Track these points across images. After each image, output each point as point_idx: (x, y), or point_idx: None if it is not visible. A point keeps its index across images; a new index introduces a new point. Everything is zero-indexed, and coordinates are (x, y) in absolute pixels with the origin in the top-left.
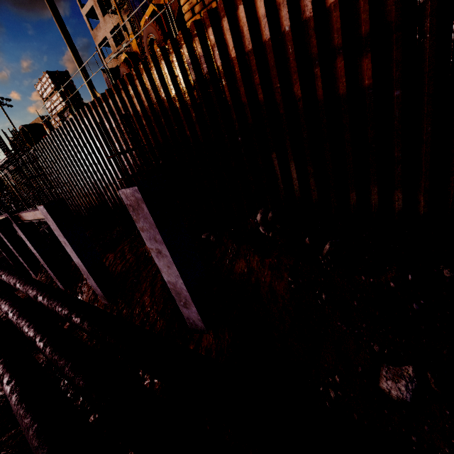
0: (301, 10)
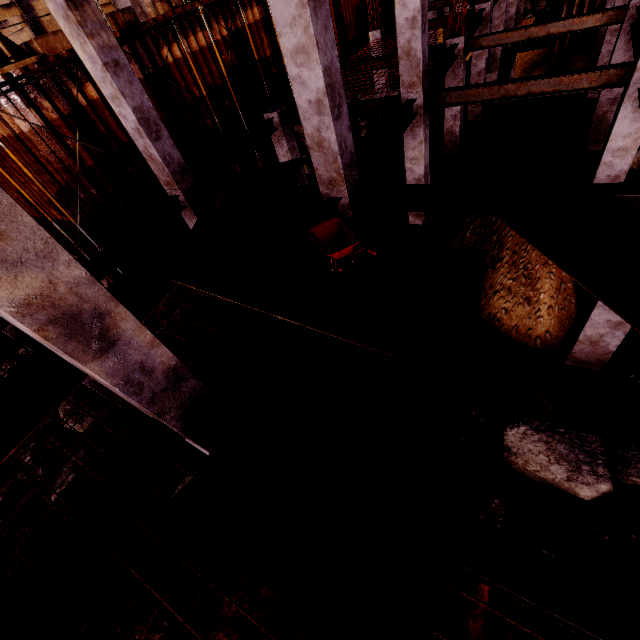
0: None
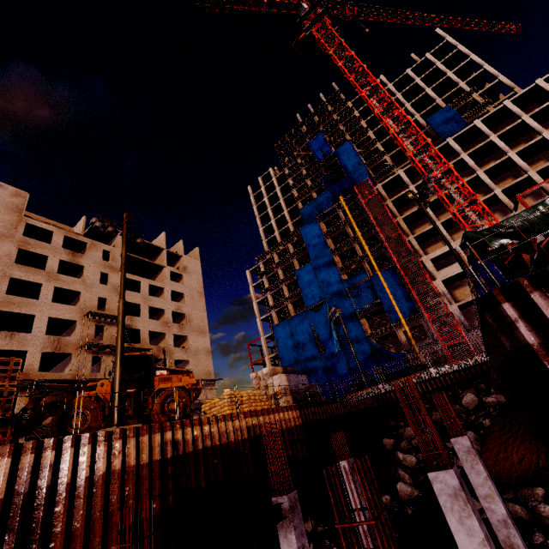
0: (285, 424)
